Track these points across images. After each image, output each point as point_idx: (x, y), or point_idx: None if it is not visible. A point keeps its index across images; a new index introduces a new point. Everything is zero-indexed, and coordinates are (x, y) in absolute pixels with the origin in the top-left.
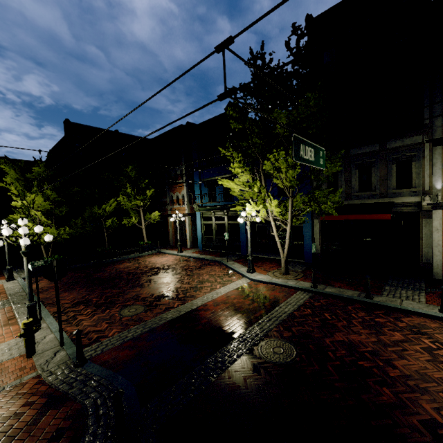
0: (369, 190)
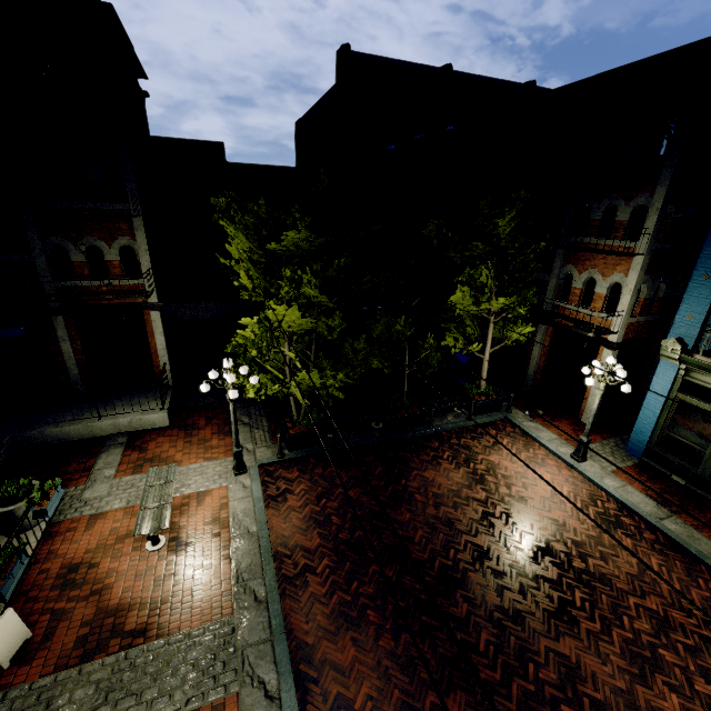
0: None
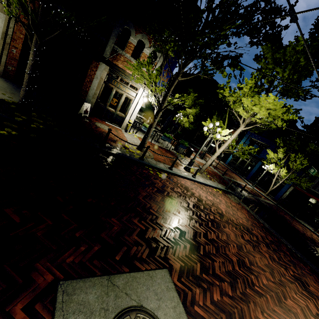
0: None
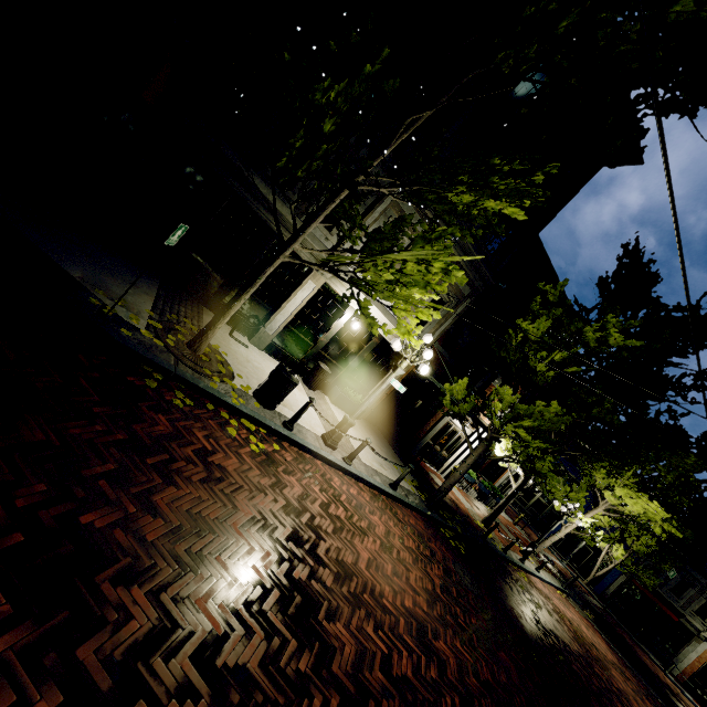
0: (677, 596)
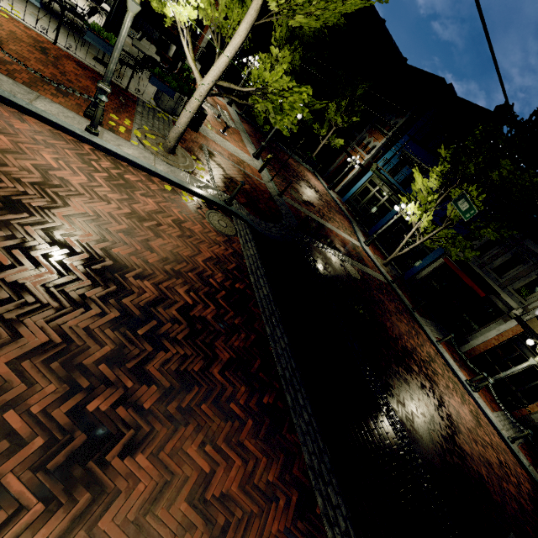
0: (499, 275)
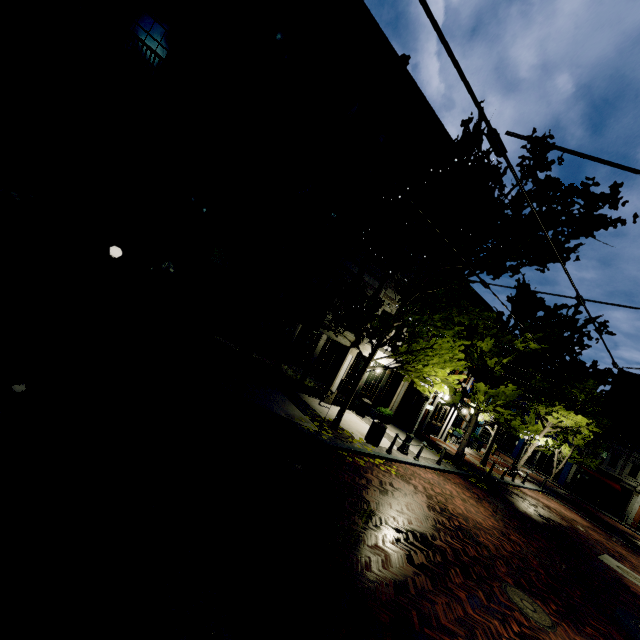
0: (613, 467)
